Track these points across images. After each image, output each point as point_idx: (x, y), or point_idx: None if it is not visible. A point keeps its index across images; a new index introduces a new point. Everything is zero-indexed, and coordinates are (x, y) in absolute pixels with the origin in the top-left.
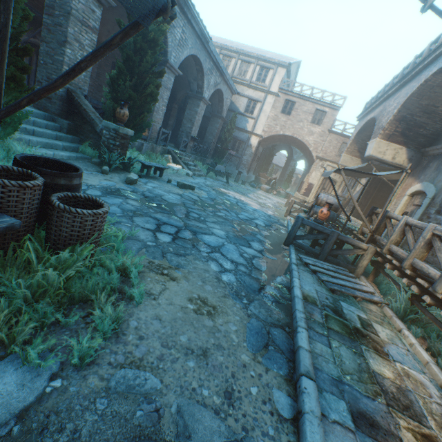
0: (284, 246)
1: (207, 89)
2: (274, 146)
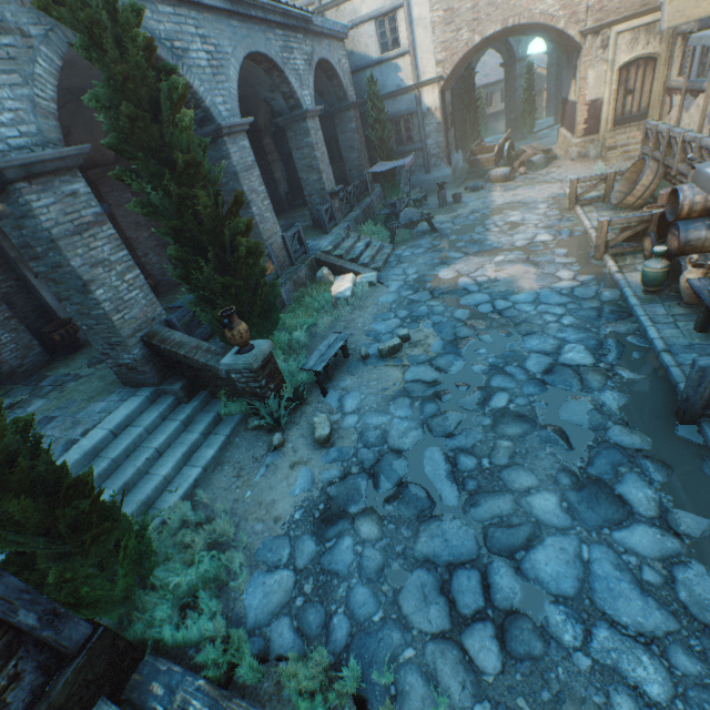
0: (684, 431)
1: (301, 87)
2: (469, 66)
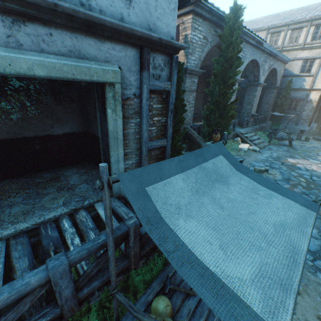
0: None
1: (262, 75)
2: None
